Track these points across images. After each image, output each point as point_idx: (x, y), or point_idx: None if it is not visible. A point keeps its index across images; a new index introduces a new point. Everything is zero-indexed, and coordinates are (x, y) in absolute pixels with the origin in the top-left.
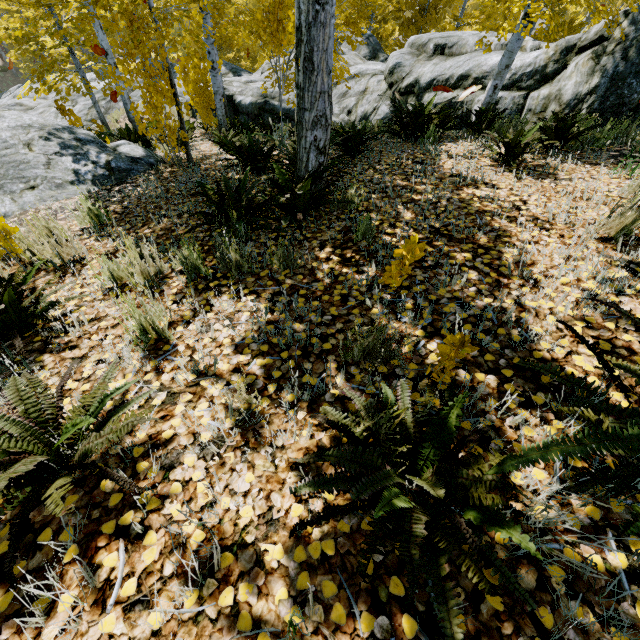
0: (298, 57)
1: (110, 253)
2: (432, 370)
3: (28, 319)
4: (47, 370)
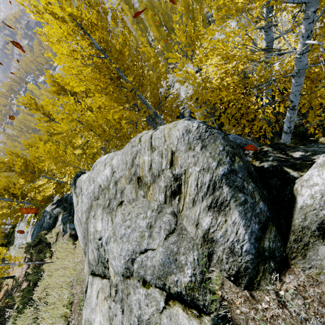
0: None
1: None
2: None
3: None
4: None
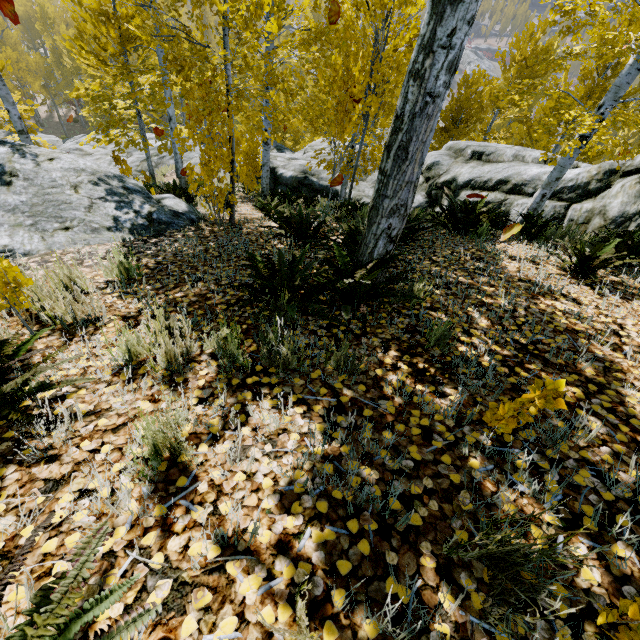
0: (391, 144)
1: (132, 316)
2: (596, 607)
3: (3, 410)
4: (3, 498)
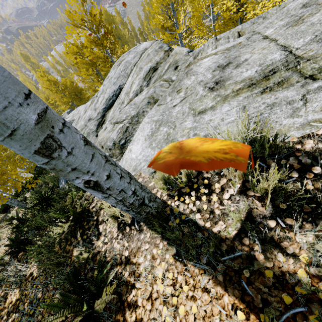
0: None
1: None
2: None
3: None
4: None
